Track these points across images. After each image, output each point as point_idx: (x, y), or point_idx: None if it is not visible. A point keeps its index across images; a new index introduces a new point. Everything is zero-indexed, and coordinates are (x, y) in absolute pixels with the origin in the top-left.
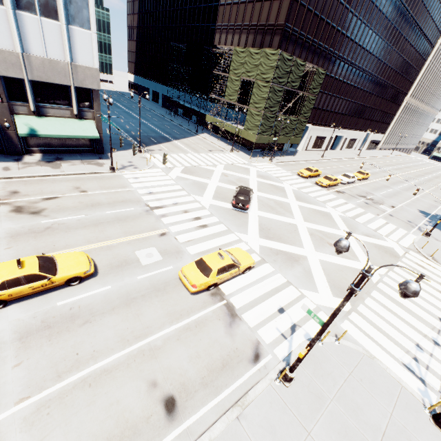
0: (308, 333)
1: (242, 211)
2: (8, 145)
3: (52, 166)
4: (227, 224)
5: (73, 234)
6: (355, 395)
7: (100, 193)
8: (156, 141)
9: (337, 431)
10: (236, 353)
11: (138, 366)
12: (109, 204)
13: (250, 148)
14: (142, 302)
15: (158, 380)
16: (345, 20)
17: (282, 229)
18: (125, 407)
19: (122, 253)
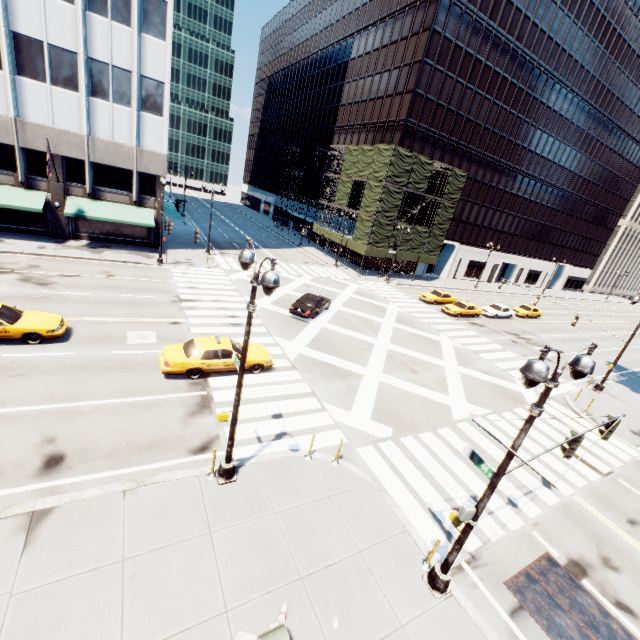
0: (299, 444)
1: (303, 320)
2: (55, 227)
3: (92, 251)
4: (269, 328)
5: (69, 306)
6: (317, 518)
7: (129, 280)
8: (239, 247)
9: (255, 542)
10: (177, 439)
11: (46, 422)
12: (132, 290)
13: (364, 265)
14: (98, 372)
15: (58, 438)
16: (496, 117)
17: (348, 345)
18: (0, 450)
19: (112, 330)
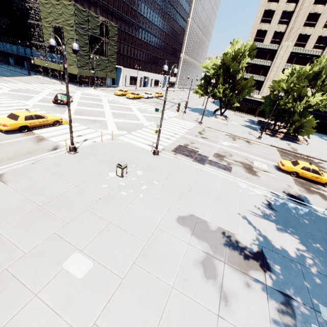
0: (95, 141)
1: (63, 106)
2: None
3: None
4: (47, 111)
5: None
6: (115, 153)
7: None
8: None
9: (98, 161)
10: (39, 149)
11: None
12: None
13: (79, 82)
14: None
15: None
16: None
17: (93, 112)
18: None
19: None
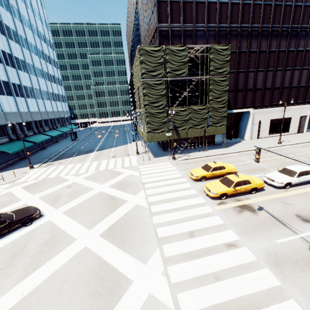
0: None
1: None
2: None
3: None
4: None
5: None
6: None
7: None
8: (75, 155)
9: None
10: None
11: None
12: None
13: (164, 147)
14: None
15: None
16: None
17: None
18: None
19: None
